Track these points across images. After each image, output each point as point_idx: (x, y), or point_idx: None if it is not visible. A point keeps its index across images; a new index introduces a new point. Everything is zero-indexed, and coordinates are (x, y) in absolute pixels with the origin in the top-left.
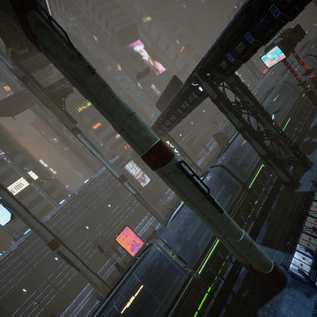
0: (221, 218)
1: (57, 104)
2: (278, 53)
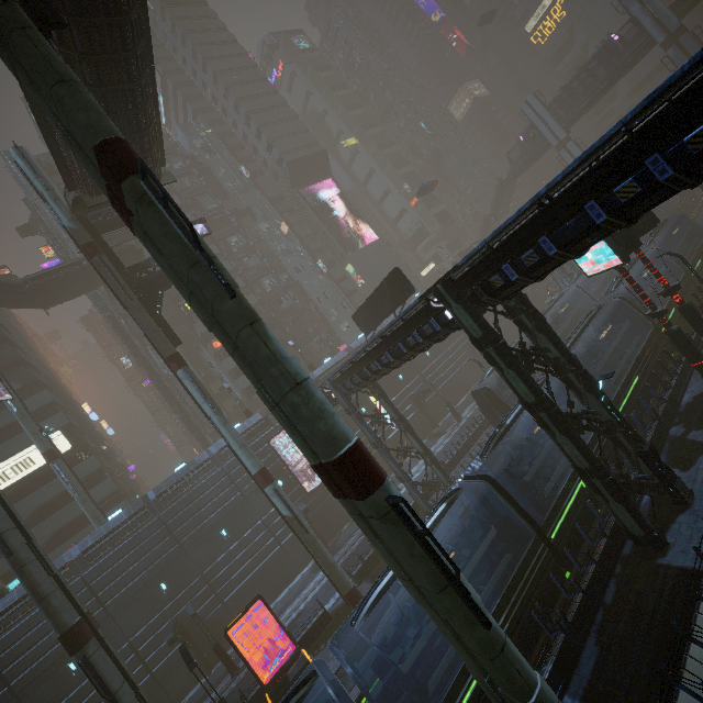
0: (485, 640)
1: (146, 303)
2: (606, 253)
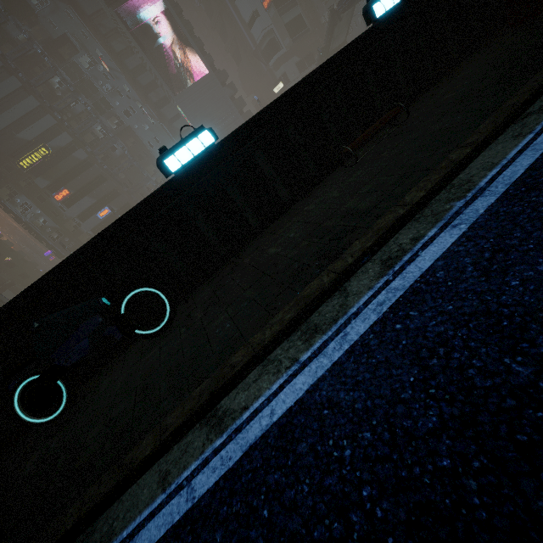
0: None
1: None
2: None
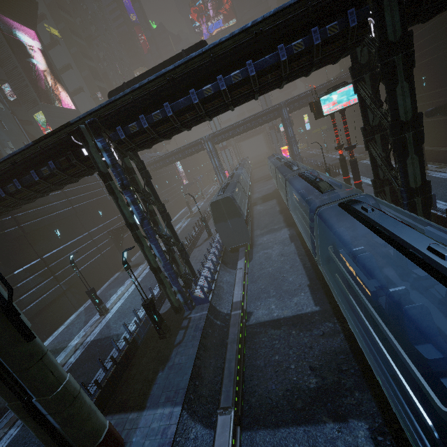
0: None
1: None
2: (349, 94)
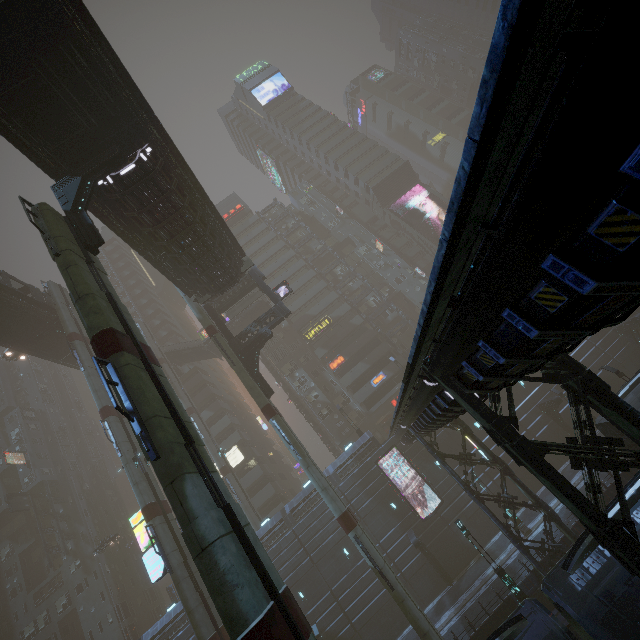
0: None
1: (247, 363)
2: None
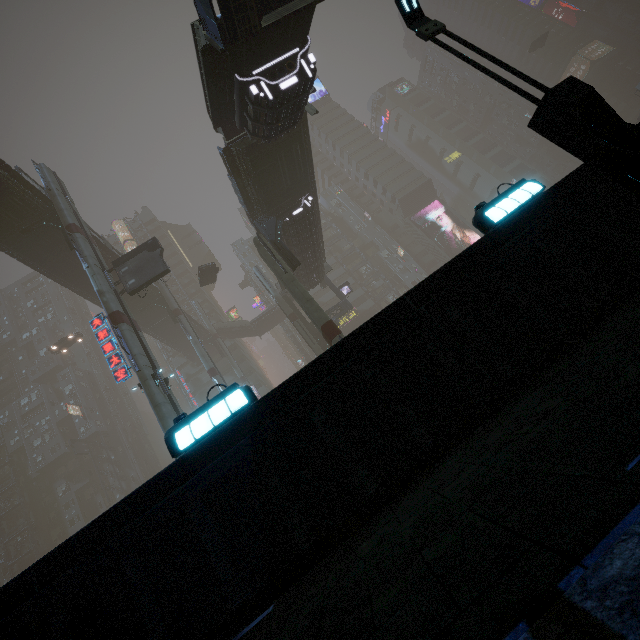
0: None
1: (321, 344)
2: None
